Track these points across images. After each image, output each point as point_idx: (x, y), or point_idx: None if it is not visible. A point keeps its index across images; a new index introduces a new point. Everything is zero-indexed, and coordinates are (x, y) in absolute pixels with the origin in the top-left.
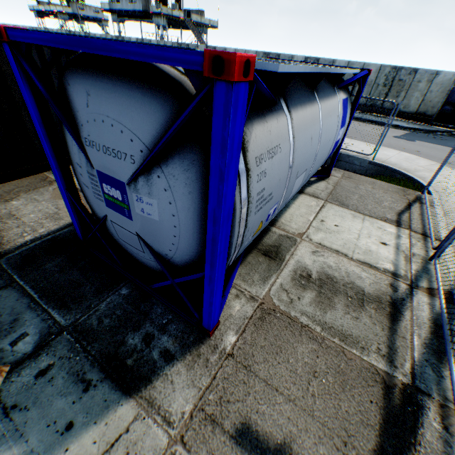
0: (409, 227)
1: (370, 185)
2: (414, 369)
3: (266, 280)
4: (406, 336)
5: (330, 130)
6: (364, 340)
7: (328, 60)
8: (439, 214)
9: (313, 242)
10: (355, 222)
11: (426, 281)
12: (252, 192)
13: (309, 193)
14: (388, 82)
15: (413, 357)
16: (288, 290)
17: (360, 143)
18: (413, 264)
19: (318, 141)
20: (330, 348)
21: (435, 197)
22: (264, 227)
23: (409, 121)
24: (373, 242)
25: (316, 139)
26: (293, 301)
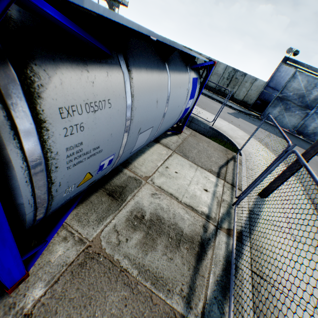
0: (224, 178)
1: (206, 143)
2: (205, 308)
3: (102, 220)
4: (205, 274)
5: (179, 98)
6: (172, 282)
7: (197, 52)
8: (244, 170)
9: (155, 185)
10: (190, 171)
11: (227, 223)
12: (55, 147)
13: (163, 143)
14: (230, 78)
15: (206, 296)
16: (119, 231)
17: (207, 113)
18: (222, 208)
19: (165, 105)
20: (141, 294)
21: (244, 158)
22: (100, 175)
23: (238, 105)
24: (199, 188)
25: (162, 103)
26: (121, 242)
